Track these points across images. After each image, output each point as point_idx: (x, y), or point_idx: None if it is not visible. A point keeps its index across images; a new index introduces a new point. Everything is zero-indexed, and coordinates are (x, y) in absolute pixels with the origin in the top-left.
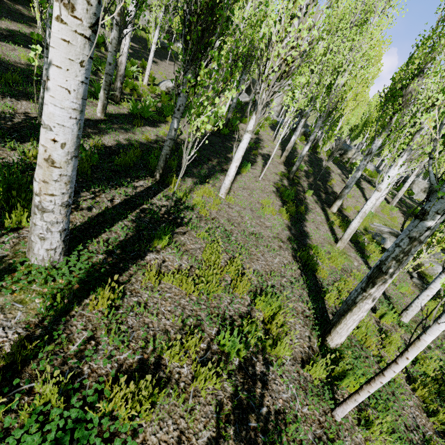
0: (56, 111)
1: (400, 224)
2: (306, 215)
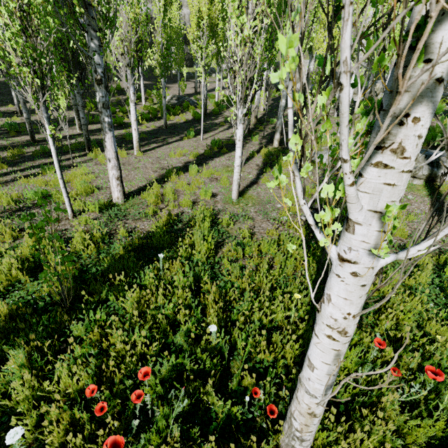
0: None
1: None
2: (228, 154)
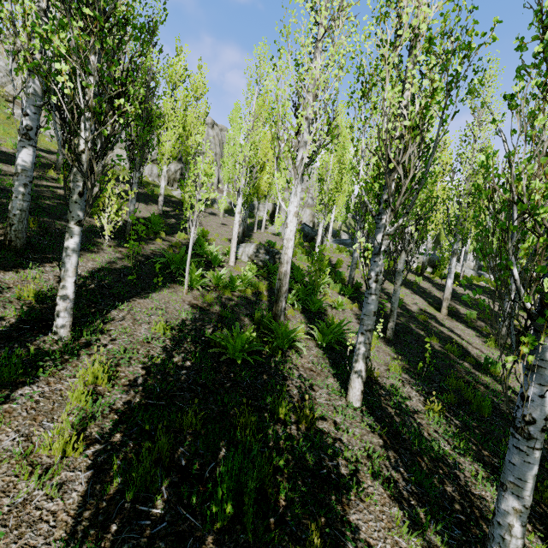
0: None
1: None
2: None
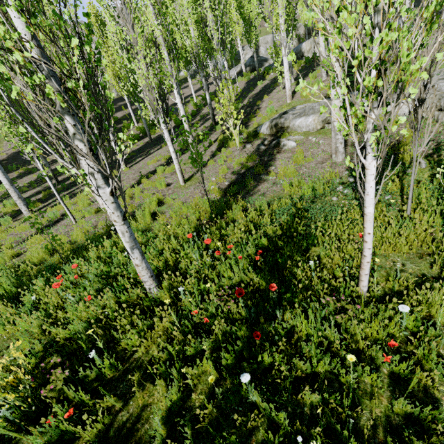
0: (0, 178)
1: (315, 95)
2: None
